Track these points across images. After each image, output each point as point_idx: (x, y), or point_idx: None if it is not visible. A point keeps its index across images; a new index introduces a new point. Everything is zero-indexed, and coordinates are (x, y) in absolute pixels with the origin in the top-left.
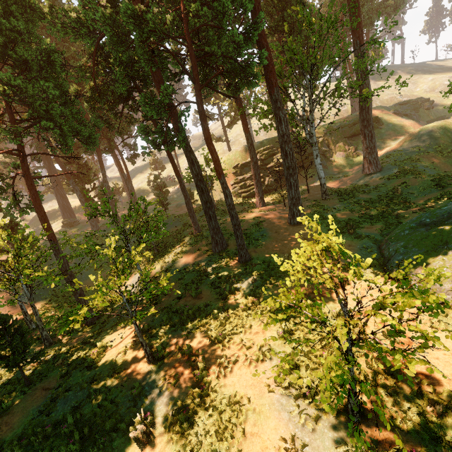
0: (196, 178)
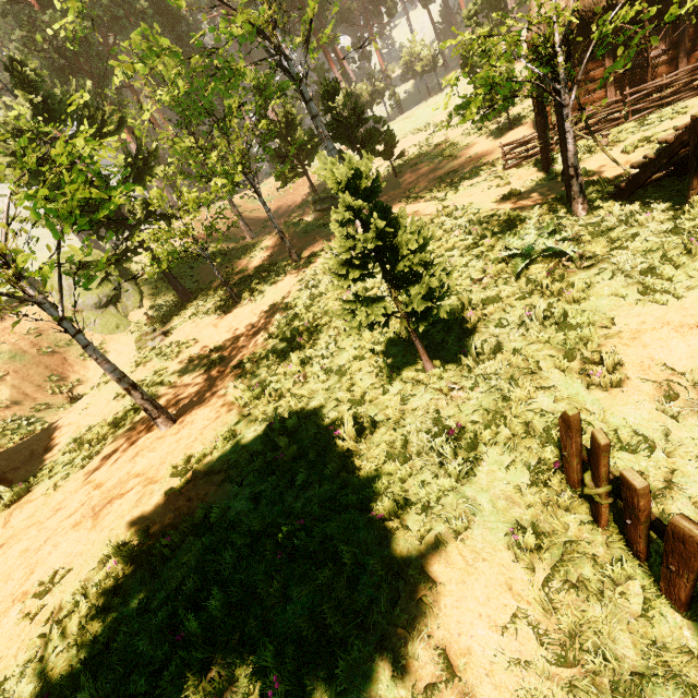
0: (449, 17)
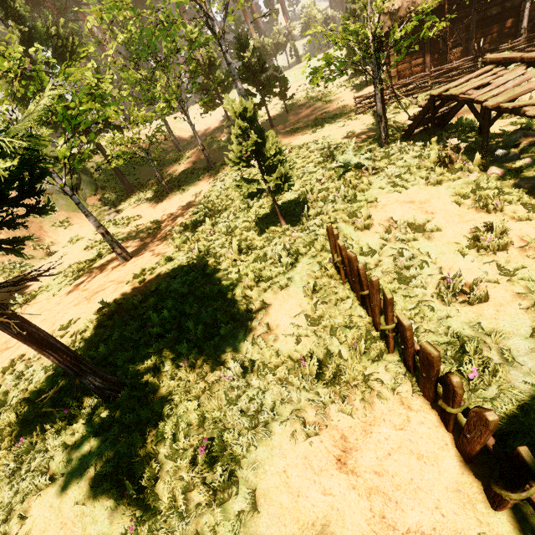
0: None
